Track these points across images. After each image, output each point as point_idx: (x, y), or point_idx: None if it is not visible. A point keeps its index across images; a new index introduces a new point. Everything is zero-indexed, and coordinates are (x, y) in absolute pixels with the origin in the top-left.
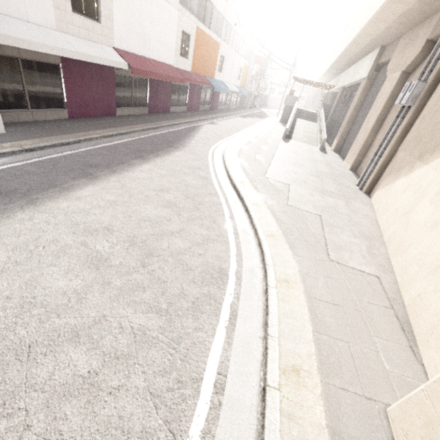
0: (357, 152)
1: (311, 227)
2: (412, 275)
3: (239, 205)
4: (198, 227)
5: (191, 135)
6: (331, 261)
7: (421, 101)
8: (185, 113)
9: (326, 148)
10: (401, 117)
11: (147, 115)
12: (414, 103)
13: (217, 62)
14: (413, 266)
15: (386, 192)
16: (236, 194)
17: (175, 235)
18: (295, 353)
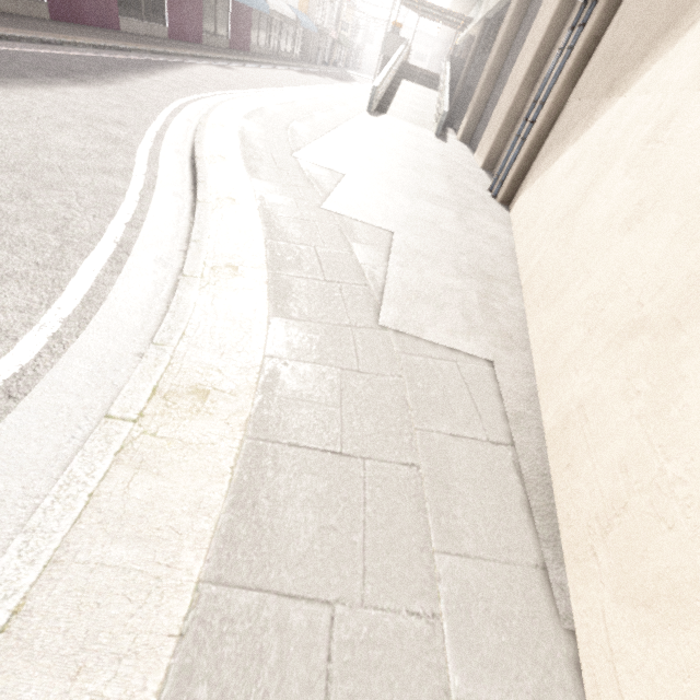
0: (496, 130)
1: (359, 252)
2: (569, 352)
3: (182, 200)
4: None
5: (149, 72)
6: (381, 328)
7: None
8: (164, 41)
9: (450, 136)
10: (580, 24)
11: (45, 21)
12: None
13: None
14: (573, 330)
15: (537, 188)
16: (191, 179)
17: None
18: None
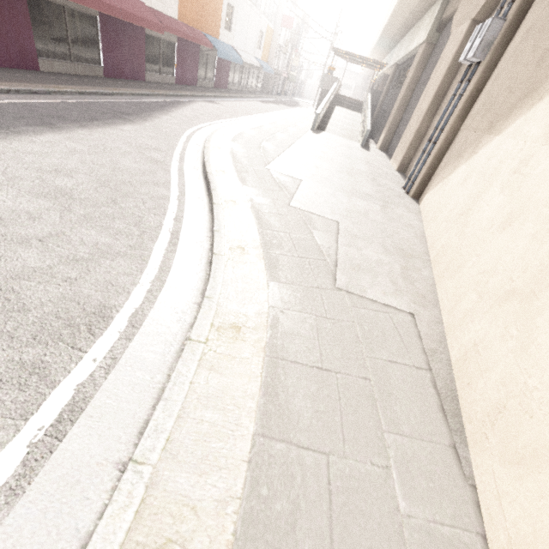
0: (407, 145)
1: (317, 237)
2: (467, 309)
3: (203, 202)
4: (96, 231)
5: (167, 110)
6: (338, 290)
7: (495, 51)
8: (172, 86)
9: (371, 145)
10: (467, 80)
11: (101, 79)
12: (486, 55)
13: (222, 13)
14: (469, 294)
15: (439, 190)
16: (206, 187)
17: (31, 243)
18: (189, 500)
